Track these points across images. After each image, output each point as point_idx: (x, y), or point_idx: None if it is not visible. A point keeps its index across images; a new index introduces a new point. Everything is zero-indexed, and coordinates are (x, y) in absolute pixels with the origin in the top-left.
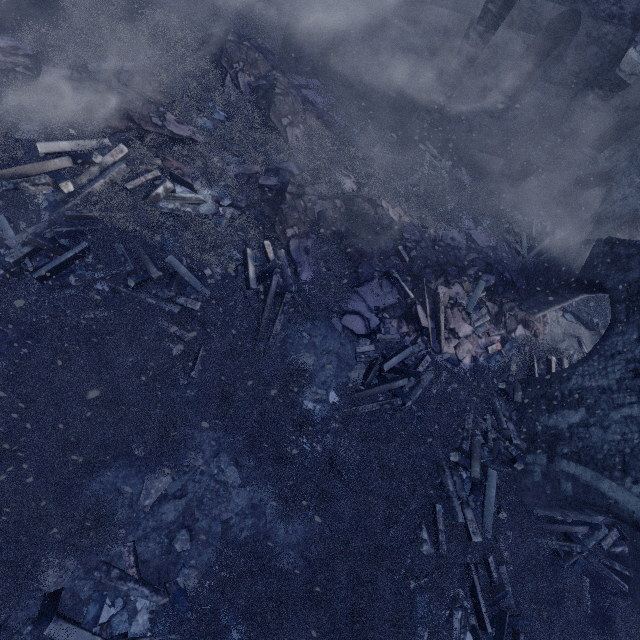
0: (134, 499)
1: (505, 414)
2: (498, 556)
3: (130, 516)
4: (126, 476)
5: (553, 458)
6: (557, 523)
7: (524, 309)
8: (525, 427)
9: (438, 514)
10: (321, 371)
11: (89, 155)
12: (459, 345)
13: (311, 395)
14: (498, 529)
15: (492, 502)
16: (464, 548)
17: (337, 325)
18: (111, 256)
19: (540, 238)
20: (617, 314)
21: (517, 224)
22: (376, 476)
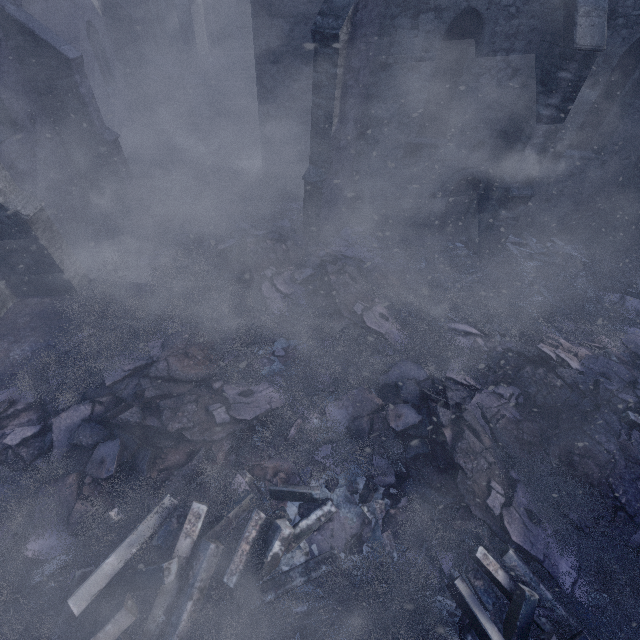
0: None
1: None
2: None
3: None
4: None
5: None
6: None
7: None
8: None
9: None
10: None
11: (156, 574)
12: None
13: None
14: None
15: None
16: None
17: None
18: None
19: None
20: None
21: None
22: None
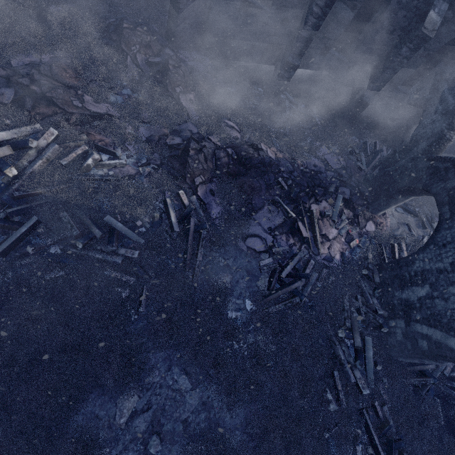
0: (111, 420)
1: (369, 292)
2: (380, 398)
3: (110, 435)
4: (101, 403)
5: (409, 323)
6: (414, 365)
7: (370, 210)
8: (385, 300)
9: (336, 379)
10: (237, 285)
11: (25, 142)
12: (331, 246)
13: (232, 306)
14: (377, 378)
15: (371, 361)
16: (357, 399)
17: (243, 247)
18: (59, 224)
19: (373, 155)
20: (443, 213)
21: (356, 146)
22: (289, 359)
